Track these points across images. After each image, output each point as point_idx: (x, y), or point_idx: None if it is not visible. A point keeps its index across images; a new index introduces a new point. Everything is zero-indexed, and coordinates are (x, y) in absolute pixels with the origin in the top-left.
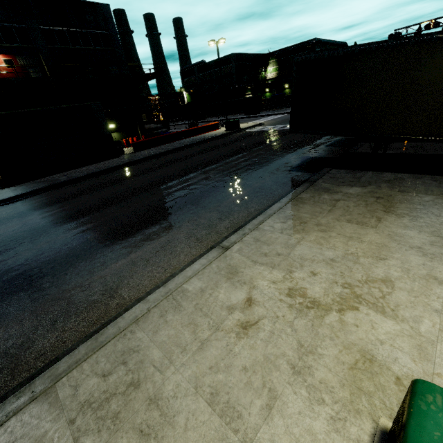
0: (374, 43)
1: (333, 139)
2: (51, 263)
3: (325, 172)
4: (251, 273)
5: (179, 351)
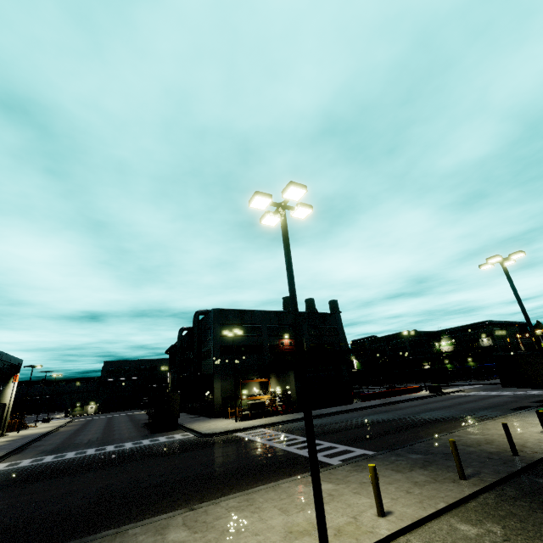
0: (530, 352)
1: (539, 399)
2: (409, 426)
3: (534, 407)
4: (509, 422)
5: (496, 427)
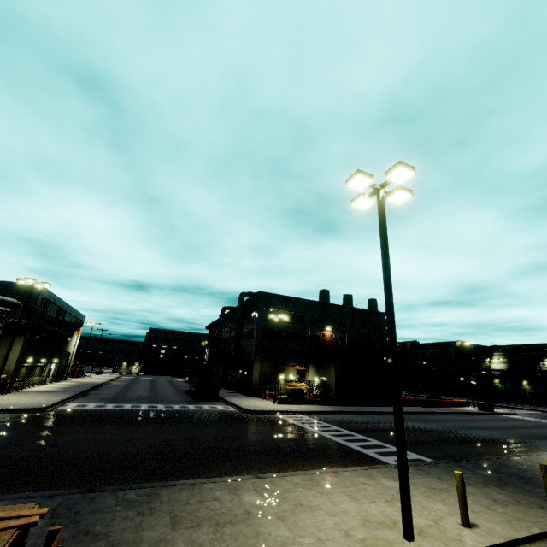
0: None
1: None
2: (464, 440)
3: None
4: None
5: None
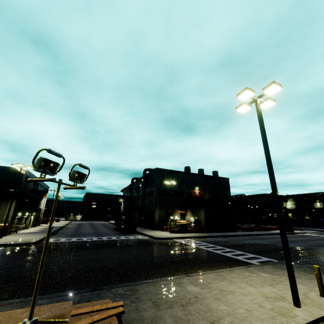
0: None
1: None
2: None
3: None
4: None
5: None
